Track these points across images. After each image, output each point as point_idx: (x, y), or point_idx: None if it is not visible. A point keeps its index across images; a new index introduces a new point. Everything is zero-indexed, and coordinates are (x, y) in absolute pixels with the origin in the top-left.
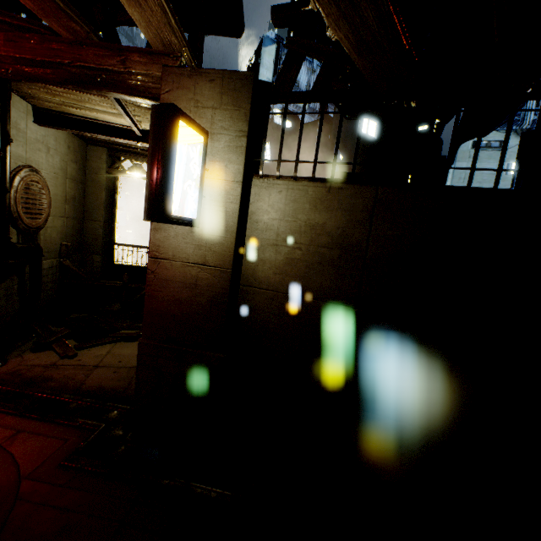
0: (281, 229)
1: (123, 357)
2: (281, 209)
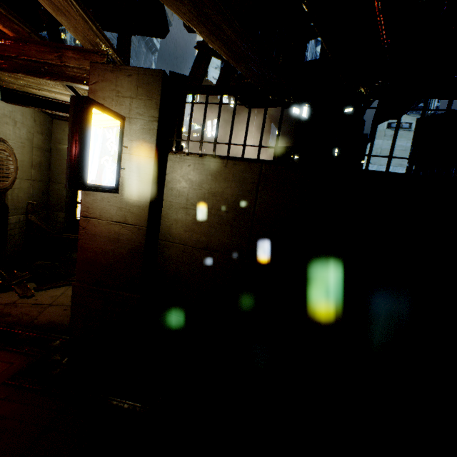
0: (190, 195)
1: None
2: (190, 179)
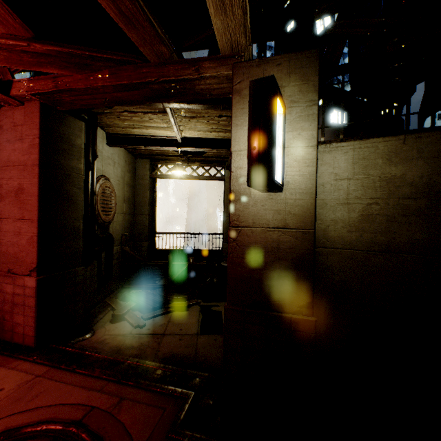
0: (351, 187)
1: (182, 326)
2: (349, 168)
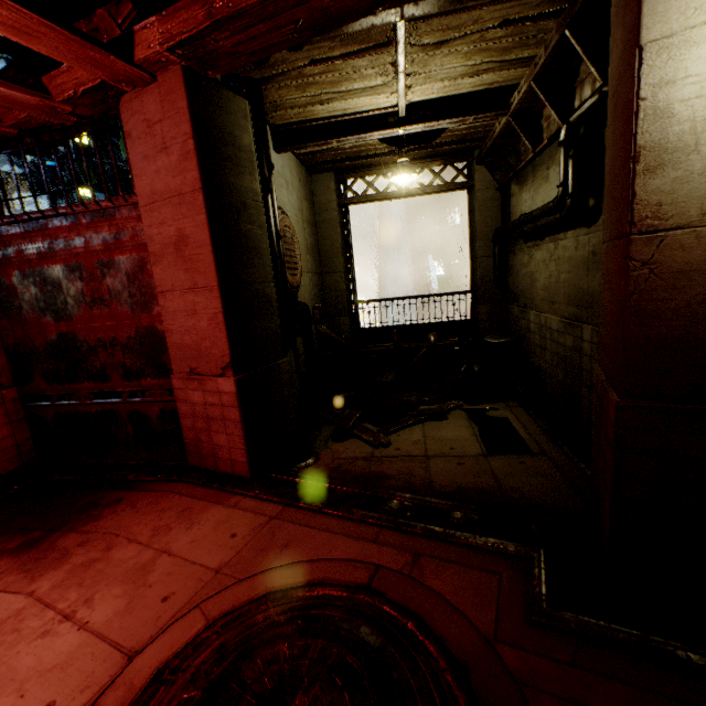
0: None
1: (451, 443)
2: None
